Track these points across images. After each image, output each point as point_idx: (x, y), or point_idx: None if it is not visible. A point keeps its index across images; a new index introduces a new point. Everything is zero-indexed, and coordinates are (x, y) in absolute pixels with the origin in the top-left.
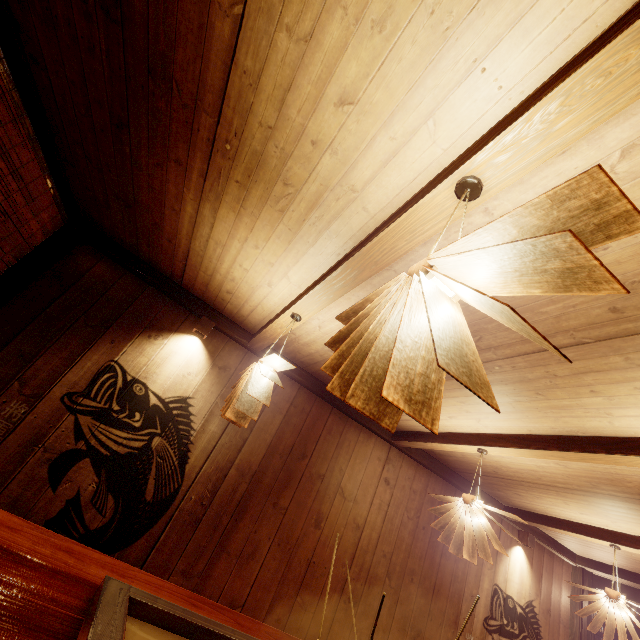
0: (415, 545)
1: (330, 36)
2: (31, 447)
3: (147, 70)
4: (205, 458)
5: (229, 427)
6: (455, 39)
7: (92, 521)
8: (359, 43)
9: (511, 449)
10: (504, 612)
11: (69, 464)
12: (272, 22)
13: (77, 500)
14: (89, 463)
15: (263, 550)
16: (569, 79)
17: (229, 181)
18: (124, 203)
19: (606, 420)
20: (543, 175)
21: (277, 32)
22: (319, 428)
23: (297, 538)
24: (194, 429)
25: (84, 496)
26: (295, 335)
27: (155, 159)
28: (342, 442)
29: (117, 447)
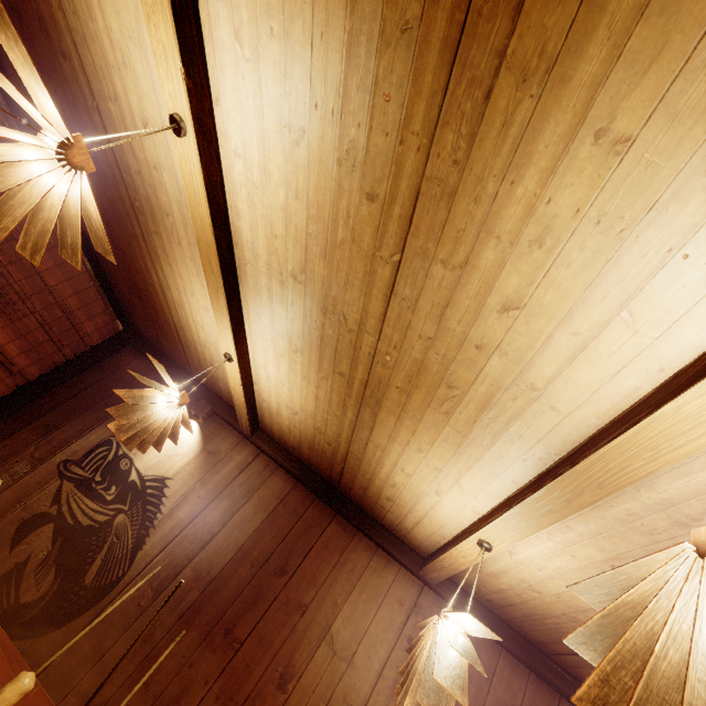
0: None
1: (120, 88)
2: (15, 504)
3: (96, 173)
4: (162, 547)
5: (200, 516)
6: (144, 44)
7: (26, 592)
8: (127, 82)
9: (499, 521)
10: None
11: (36, 526)
12: (105, 100)
13: (24, 565)
14: (52, 529)
15: (193, 698)
16: (143, 8)
17: (152, 235)
18: (137, 296)
19: (545, 405)
20: (230, 96)
21: (109, 104)
22: (312, 538)
23: (246, 696)
24: (162, 512)
25: (32, 562)
26: (266, 402)
27: (127, 242)
28: (343, 563)
29: (82, 517)
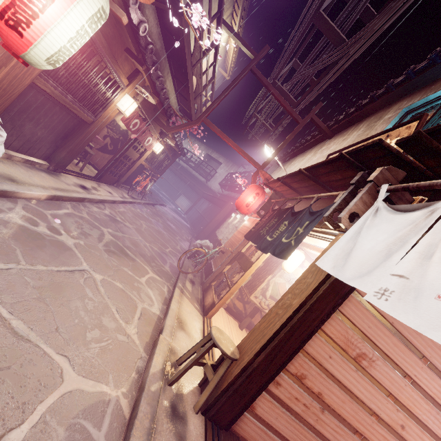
0: None
1: None
2: None
3: None
4: None
5: None
6: None
7: None
8: None
9: None
10: (115, 127)
11: None
12: None
13: None
14: None
15: None
16: None
17: None
18: None
19: None
20: None
21: None
22: None
23: None
24: None
25: None
26: None
27: None
28: None
29: None
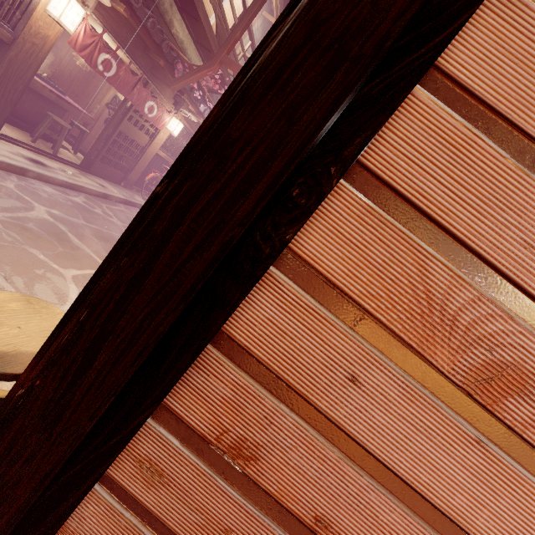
0: (82, 71)
1: None
2: None
3: None
4: None
5: None
6: None
7: None
8: None
9: None
10: (118, 105)
11: None
12: None
13: None
14: None
15: None
16: None
17: None
18: None
19: None
20: None
21: None
22: None
23: None
24: None
25: None
26: None
27: None
28: None
29: None
